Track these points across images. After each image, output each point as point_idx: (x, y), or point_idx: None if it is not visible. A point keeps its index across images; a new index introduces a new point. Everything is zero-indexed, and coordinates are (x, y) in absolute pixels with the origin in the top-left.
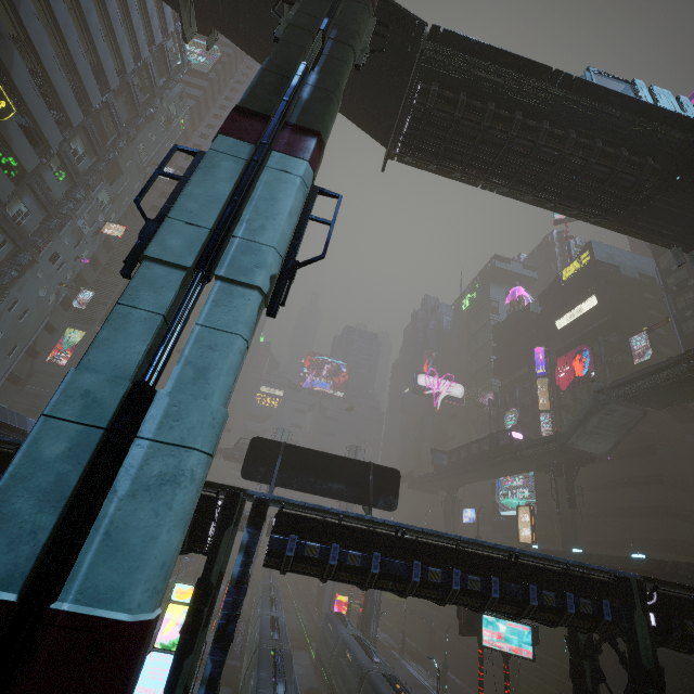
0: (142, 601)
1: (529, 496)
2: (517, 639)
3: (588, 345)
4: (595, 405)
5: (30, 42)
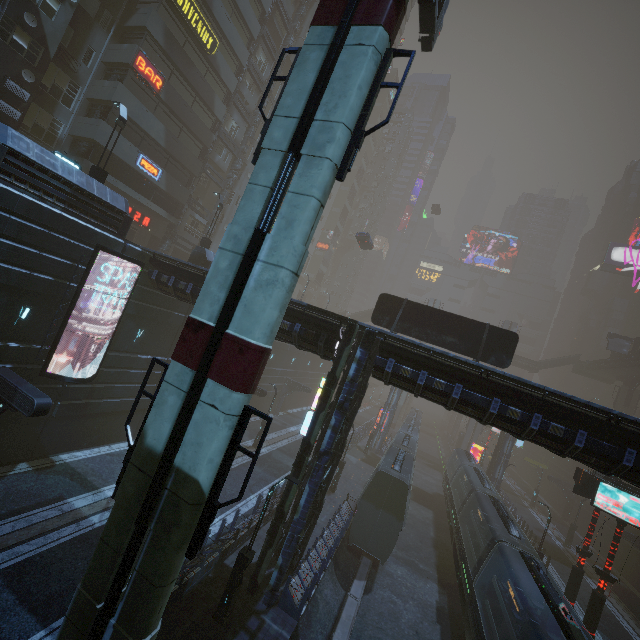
0: (259, 337)
1: None
2: (639, 513)
3: None
4: None
5: None
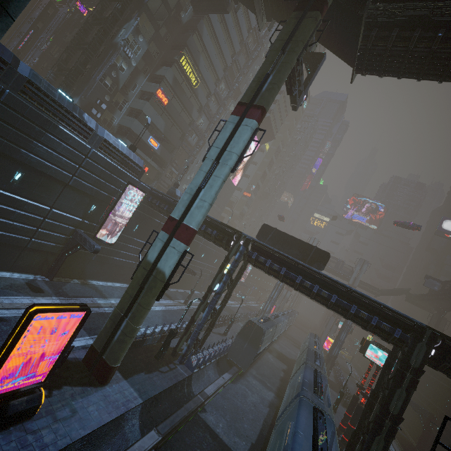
0: (194, 225)
1: None
2: None
3: None
4: None
5: (205, 48)
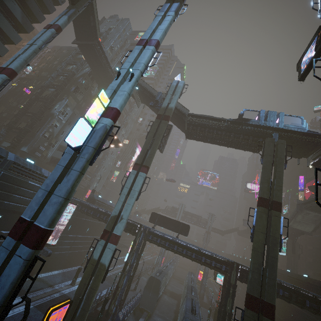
0: (119, 233)
1: None
2: None
3: (318, 179)
4: (296, 210)
5: None
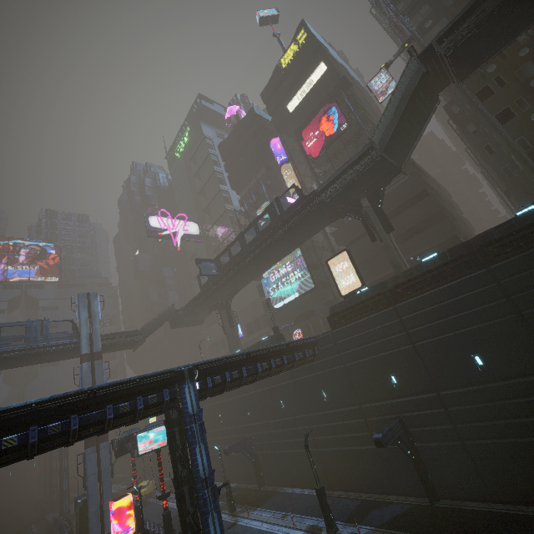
0: None
1: (302, 275)
2: None
3: (332, 102)
4: (425, 68)
5: None
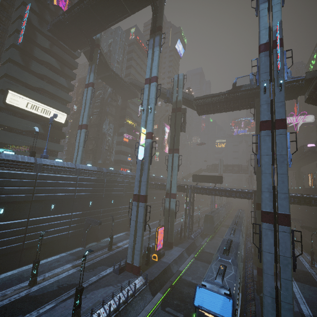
0: (175, 192)
1: None
2: None
3: None
4: None
5: (132, 110)
